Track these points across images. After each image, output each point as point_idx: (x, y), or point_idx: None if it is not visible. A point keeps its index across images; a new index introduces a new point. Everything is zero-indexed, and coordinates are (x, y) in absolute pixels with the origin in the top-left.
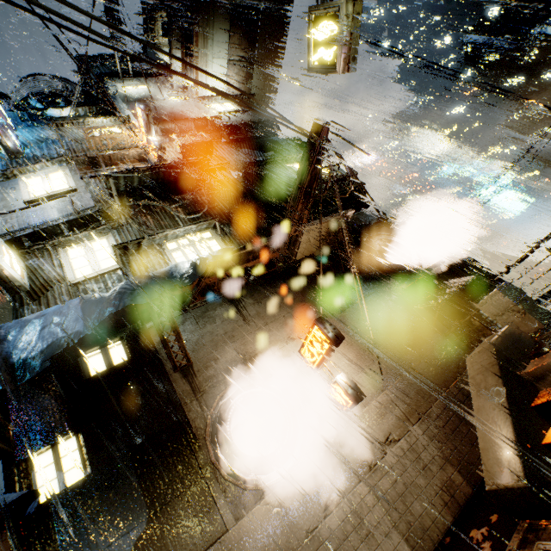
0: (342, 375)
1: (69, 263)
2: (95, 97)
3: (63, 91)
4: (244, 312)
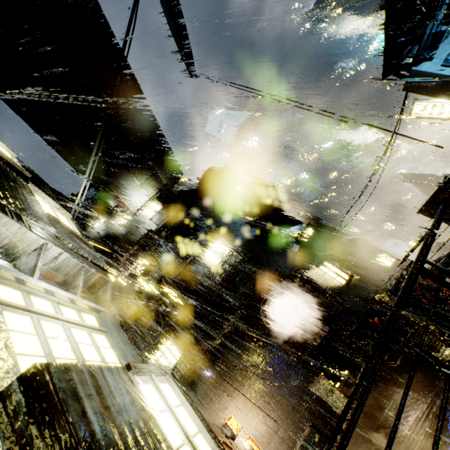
0: (245, 445)
1: None
2: None
3: None
4: (199, 394)
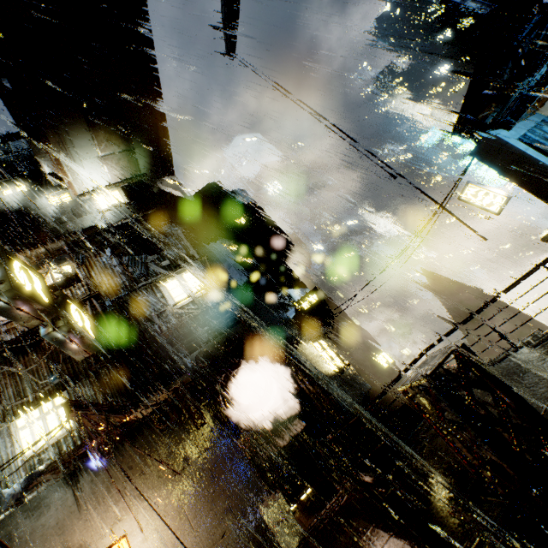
0: None
1: None
2: None
3: None
4: (81, 493)
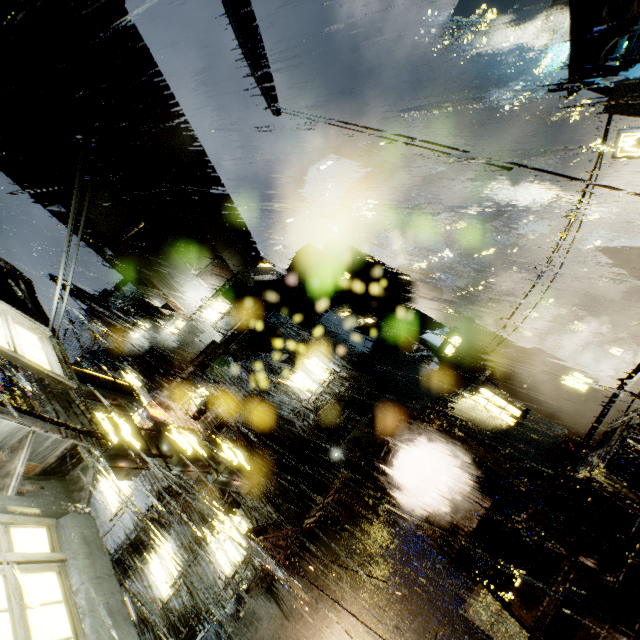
0: None
1: (154, 579)
2: (116, 352)
3: (94, 345)
4: (283, 604)
